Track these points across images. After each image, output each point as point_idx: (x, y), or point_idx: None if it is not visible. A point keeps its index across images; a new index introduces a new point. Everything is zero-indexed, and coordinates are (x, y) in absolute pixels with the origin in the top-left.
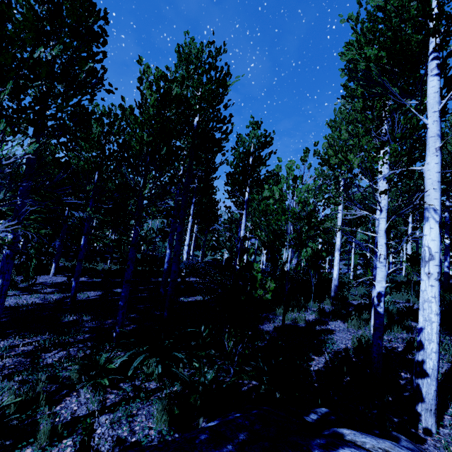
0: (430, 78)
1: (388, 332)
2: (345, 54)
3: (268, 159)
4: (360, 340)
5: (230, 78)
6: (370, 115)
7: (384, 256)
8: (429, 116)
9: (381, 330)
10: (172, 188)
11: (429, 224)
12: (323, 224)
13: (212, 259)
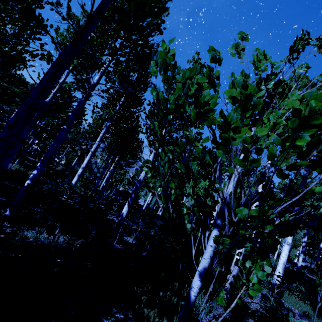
0: None
1: None
2: None
3: None
4: None
5: None
6: None
7: None
8: None
9: None
10: None
11: None
12: None
13: (124, 191)
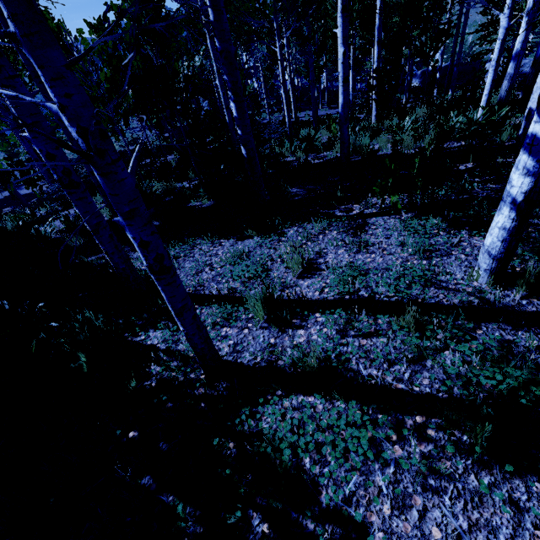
0: None
1: None
2: None
3: None
4: None
5: None
6: None
7: None
8: None
9: None
10: None
11: None
12: None
13: None
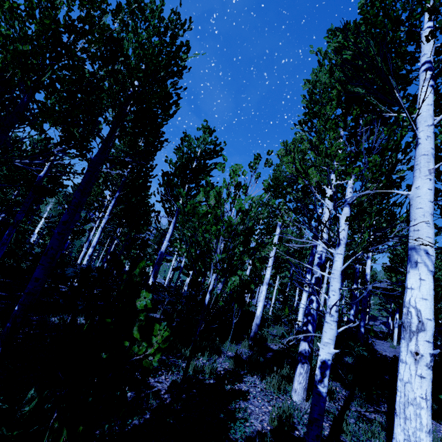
0: (423, 89)
1: (310, 399)
2: (309, 82)
3: (213, 168)
4: (281, 418)
5: (188, 52)
6: (342, 123)
7: (336, 307)
8: (422, 130)
9: (321, 425)
10: (57, 148)
11: (419, 274)
12: (263, 247)
13: None
